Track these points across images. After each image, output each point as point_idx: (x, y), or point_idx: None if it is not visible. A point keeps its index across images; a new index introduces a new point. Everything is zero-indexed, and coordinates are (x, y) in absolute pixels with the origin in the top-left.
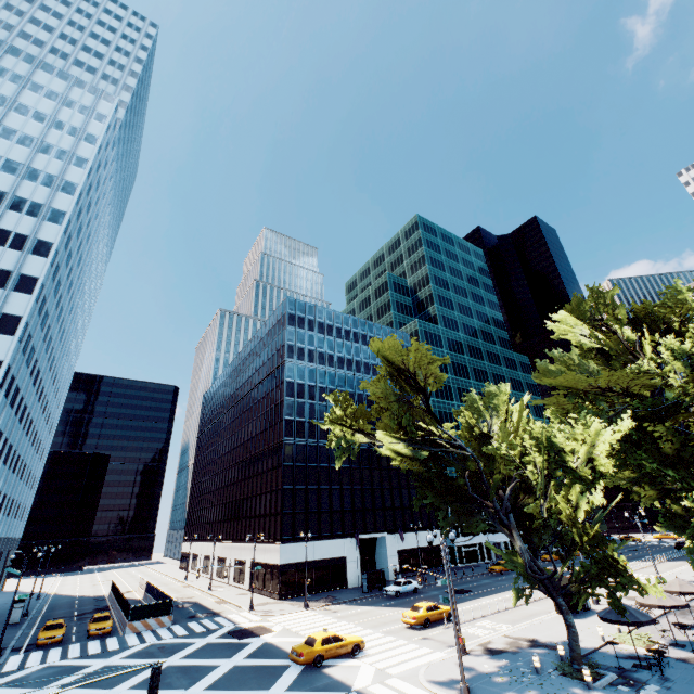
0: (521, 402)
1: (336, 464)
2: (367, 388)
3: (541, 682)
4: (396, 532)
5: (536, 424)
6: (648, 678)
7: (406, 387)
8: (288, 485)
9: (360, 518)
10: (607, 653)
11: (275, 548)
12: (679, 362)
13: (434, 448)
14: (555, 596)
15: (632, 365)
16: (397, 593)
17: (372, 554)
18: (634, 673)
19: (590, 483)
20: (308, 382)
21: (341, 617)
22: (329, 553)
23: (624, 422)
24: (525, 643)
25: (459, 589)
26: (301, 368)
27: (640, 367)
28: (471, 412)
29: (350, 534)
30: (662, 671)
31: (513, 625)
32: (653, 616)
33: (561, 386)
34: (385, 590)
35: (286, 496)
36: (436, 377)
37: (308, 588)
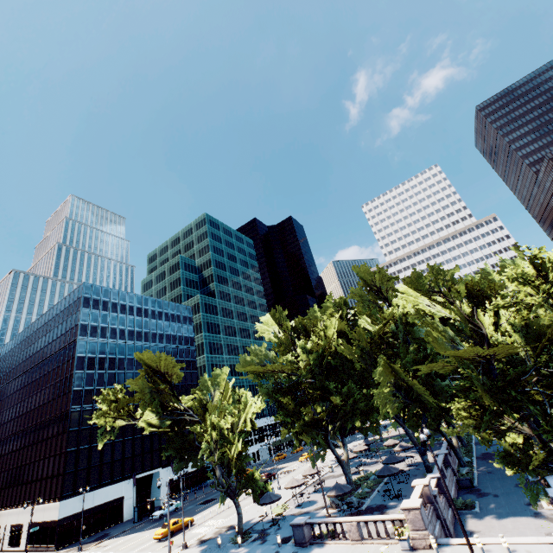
0: (227, 384)
1: (100, 444)
2: (132, 382)
3: (218, 552)
4: (169, 466)
5: (241, 392)
6: (272, 530)
7: (158, 380)
8: (73, 447)
9: (139, 461)
10: (264, 521)
11: (55, 505)
12: (306, 355)
13: (176, 417)
14: (234, 499)
15: (285, 358)
16: (161, 516)
17: (148, 487)
18: (268, 530)
19: (232, 442)
20: (99, 355)
21: (108, 549)
22: (108, 497)
23: (259, 403)
24: (224, 529)
25: (208, 499)
26: (94, 343)
27: (289, 359)
28: (203, 389)
29: (129, 476)
30: (278, 525)
31: (226, 518)
32: (301, 490)
33: (251, 372)
34: (152, 516)
35: (70, 457)
36: (177, 374)
37: (86, 532)
